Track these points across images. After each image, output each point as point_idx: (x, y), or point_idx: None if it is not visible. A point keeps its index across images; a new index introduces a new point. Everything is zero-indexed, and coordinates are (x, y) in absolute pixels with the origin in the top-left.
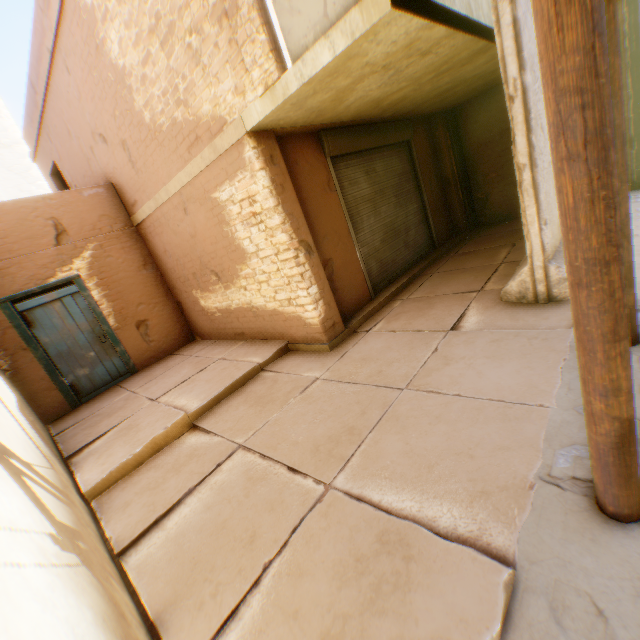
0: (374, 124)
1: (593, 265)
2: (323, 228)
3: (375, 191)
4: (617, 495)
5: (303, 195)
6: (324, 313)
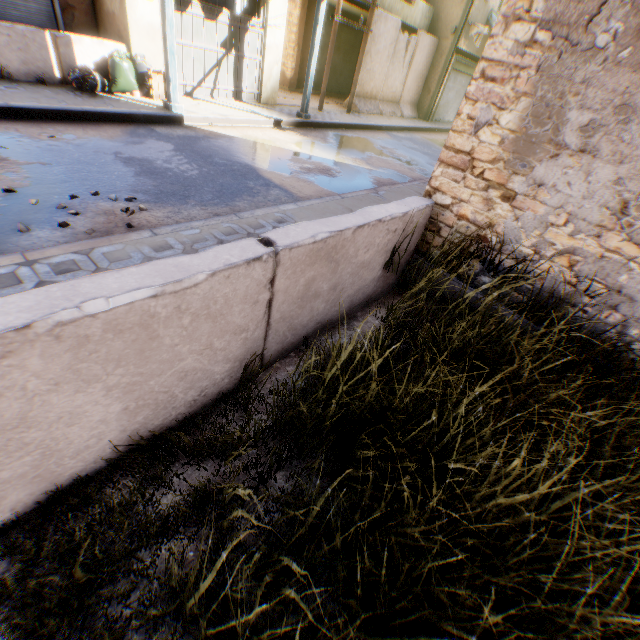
0: (350, 16)
1: (327, 65)
2: (308, 46)
3: (336, 47)
4: (320, 106)
5: (307, 28)
6: (293, 77)
